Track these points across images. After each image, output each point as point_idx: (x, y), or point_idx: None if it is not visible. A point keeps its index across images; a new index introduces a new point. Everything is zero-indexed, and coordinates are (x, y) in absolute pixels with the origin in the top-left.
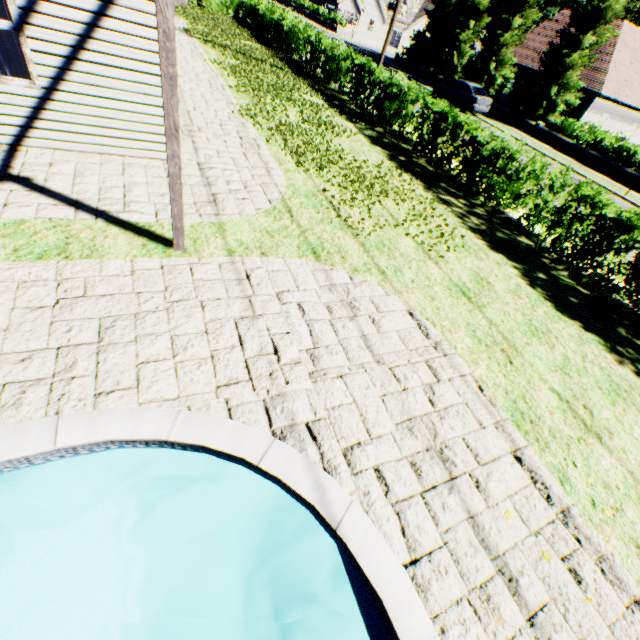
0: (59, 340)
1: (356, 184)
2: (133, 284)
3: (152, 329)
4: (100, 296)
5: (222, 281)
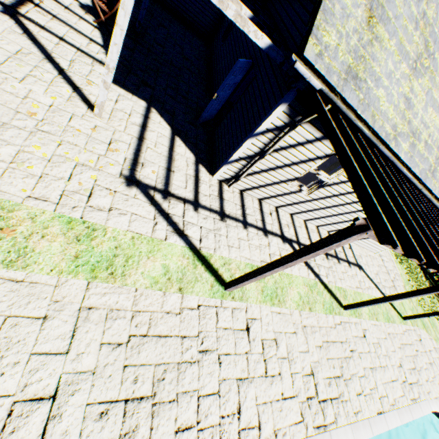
0: (410, 365)
1: (411, 273)
2: (406, 339)
3: (419, 364)
4: (405, 344)
5: (417, 341)
